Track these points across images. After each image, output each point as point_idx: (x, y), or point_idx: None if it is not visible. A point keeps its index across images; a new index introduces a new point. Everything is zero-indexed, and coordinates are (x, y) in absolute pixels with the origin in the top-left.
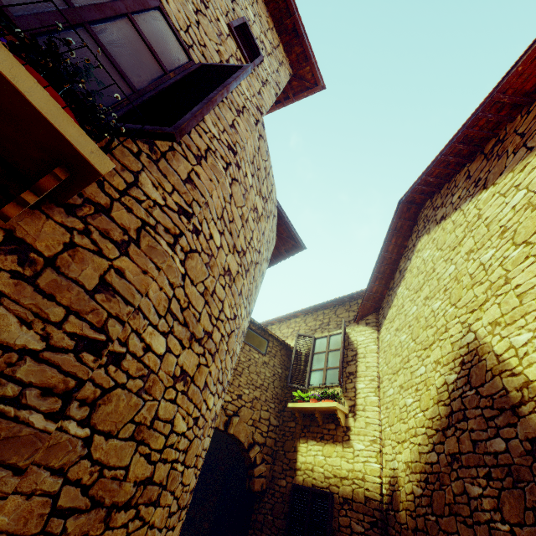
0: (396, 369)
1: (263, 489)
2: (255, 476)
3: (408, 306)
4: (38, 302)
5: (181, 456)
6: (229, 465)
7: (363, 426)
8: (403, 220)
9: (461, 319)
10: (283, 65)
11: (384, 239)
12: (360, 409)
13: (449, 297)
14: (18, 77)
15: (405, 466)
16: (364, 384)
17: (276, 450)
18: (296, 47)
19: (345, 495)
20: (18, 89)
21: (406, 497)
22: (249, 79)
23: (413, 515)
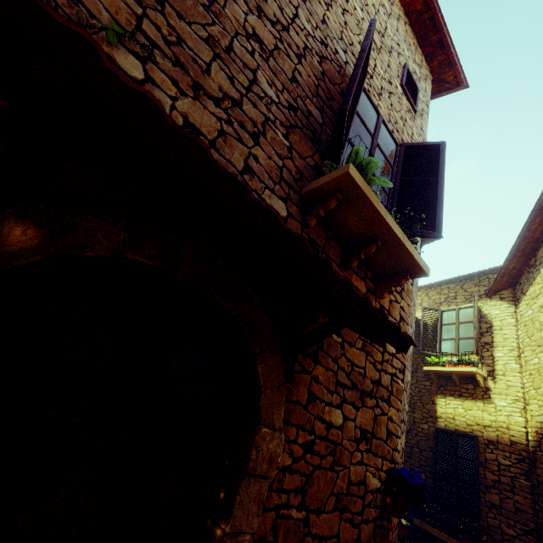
0: (542, 342)
1: (407, 429)
2: None
3: None
4: None
5: None
6: None
7: (503, 388)
8: None
9: None
10: (427, 78)
11: (526, 220)
12: (499, 374)
13: None
14: (411, 249)
15: None
16: (503, 353)
17: (414, 402)
18: (439, 56)
19: (489, 438)
20: (412, 255)
21: None
22: (415, 122)
23: None
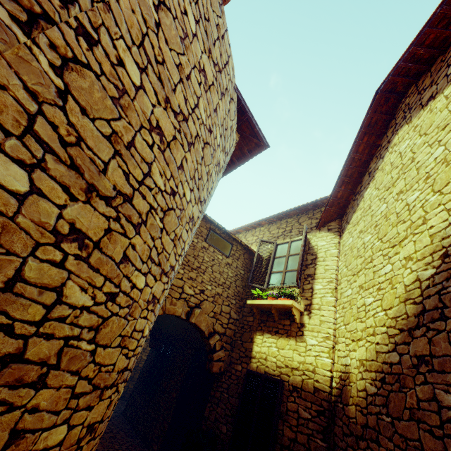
0: (356, 270)
1: (221, 371)
2: (213, 360)
3: (376, 205)
4: None
5: (86, 334)
6: (195, 349)
7: (317, 324)
8: (378, 114)
9: (447, 206)
10: None
11: (355, 139)
12: (316, 308)
13: (432, 185)
14: None
15: (359, 364)
16: (322, 286)
17: (235, 340)
18: None
19: (295, 384)
20: None
21: (357, 394)
22: None
23: (363, 412)
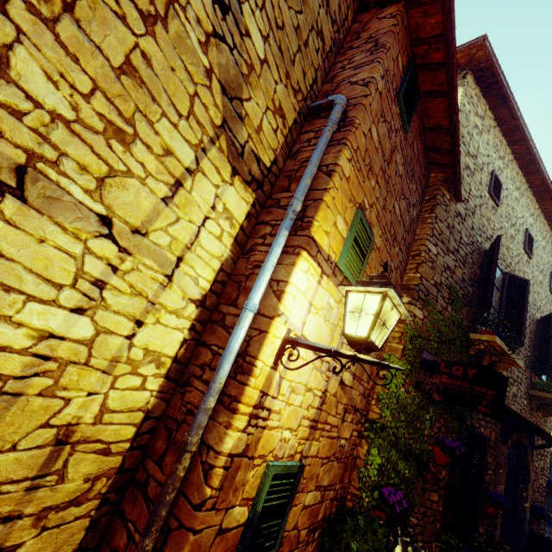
0: None
1: None
2: None
3: None
4: (546, 429)
5: None
6: None
7: None
8: None
9: None
10: None
11: None
12: None
13: None
14: None
15: None
16: None
17: None
18: None
19: None
20: None
21: None
22: None
23: None
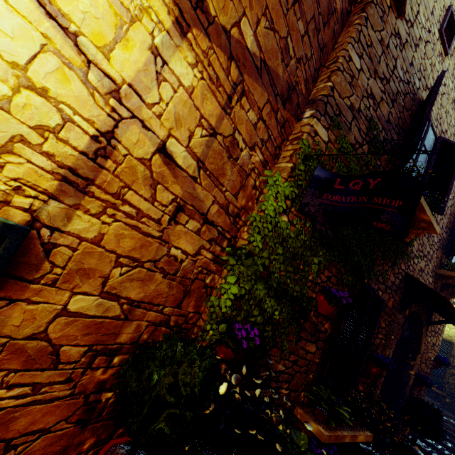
0: None
1: None
2: None
3: None
4: None
5: None
6: None
7: None
8: None
9: None
10: None
11: None
12: None
13: None
14: None
15: None
16: None
17: None
18: None
19: None
20: None
21: None
22: None
23: None
